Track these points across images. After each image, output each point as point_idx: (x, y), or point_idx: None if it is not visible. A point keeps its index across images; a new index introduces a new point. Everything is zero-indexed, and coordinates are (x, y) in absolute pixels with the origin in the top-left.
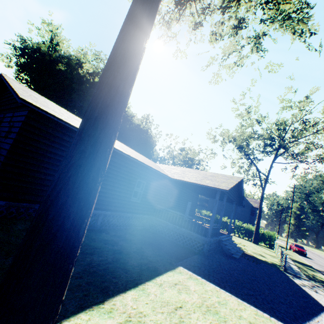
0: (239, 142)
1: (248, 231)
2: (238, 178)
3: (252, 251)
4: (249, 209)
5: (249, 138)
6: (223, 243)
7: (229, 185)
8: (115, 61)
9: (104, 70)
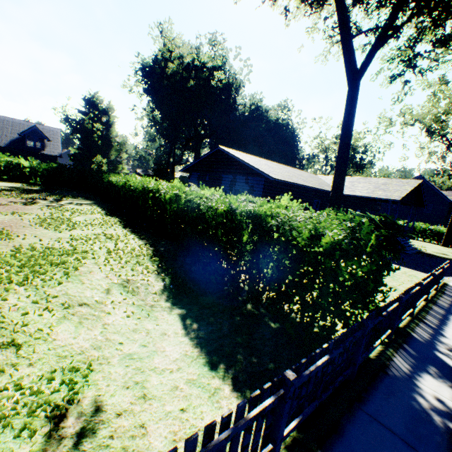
0: (428, 124)
1: (437, 234)
2: (415, 182)
3: (433, 251)
4: (446, 207)
5: (444, 116)
6: None
7: (401, 194)
8: (340, 175)
9: (336, 178)
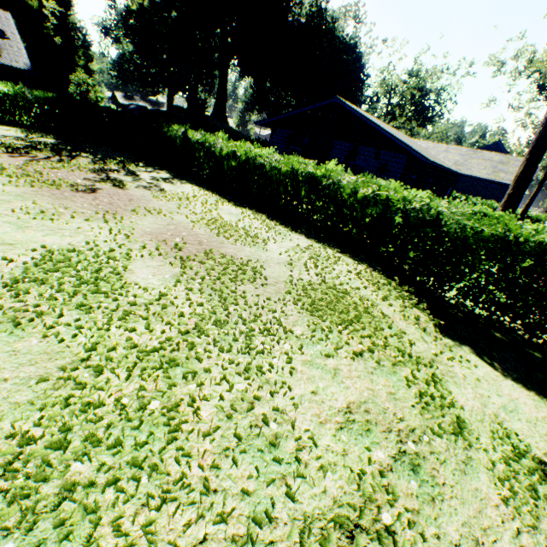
0: None
1: None
2: None
3: None
4: None
5: None
6: None
7: None
8: (531, 171)
9: (524, 175)
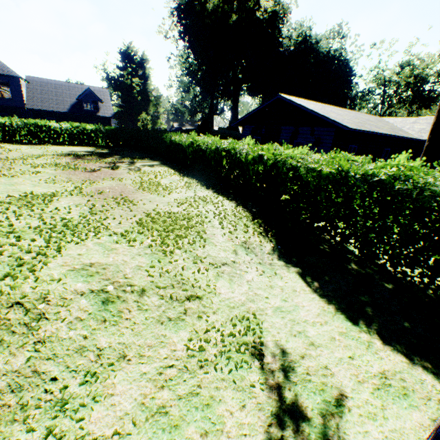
0: None
1: None
2: None
3: None
4: None
5: None
6: None
7: None
8: None
9: (437, 125)
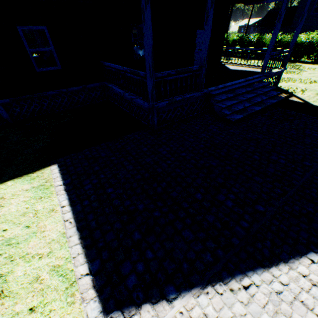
0: None
1: None
2: None
3: None
4: None
5: None
6: (213, 99)
7: None
8: None
9: None
